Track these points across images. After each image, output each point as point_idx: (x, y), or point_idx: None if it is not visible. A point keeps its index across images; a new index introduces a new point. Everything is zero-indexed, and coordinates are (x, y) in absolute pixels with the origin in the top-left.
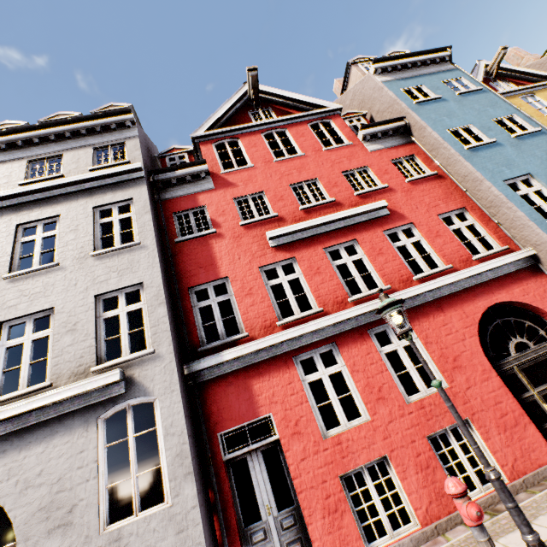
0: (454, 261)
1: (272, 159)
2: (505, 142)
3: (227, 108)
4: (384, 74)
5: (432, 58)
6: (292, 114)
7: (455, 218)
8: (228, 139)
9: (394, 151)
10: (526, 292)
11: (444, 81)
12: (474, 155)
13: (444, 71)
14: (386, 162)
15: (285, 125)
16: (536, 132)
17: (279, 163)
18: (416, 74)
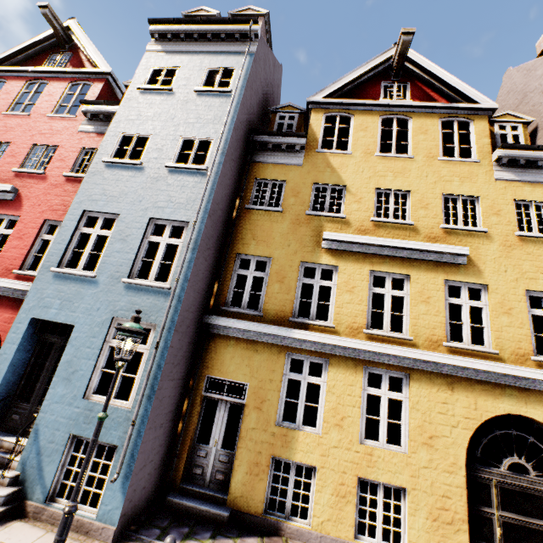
0: (1, 266)
1: (4, 111)
2: (151, 169)
3: (27, 46)
4: (163, 41)
5: (229, 31)
6: (84, 66)
7: (59, 229)
8: (2, 79)
9: (97, 139)
10: (11, 321)
11: (211, 68)
12: (103, 171)
13: (231, 53)
14: (76, 149)
15: (53, 78)
16: (200, 169)
17: (4, 117)
18: (193, 50)
